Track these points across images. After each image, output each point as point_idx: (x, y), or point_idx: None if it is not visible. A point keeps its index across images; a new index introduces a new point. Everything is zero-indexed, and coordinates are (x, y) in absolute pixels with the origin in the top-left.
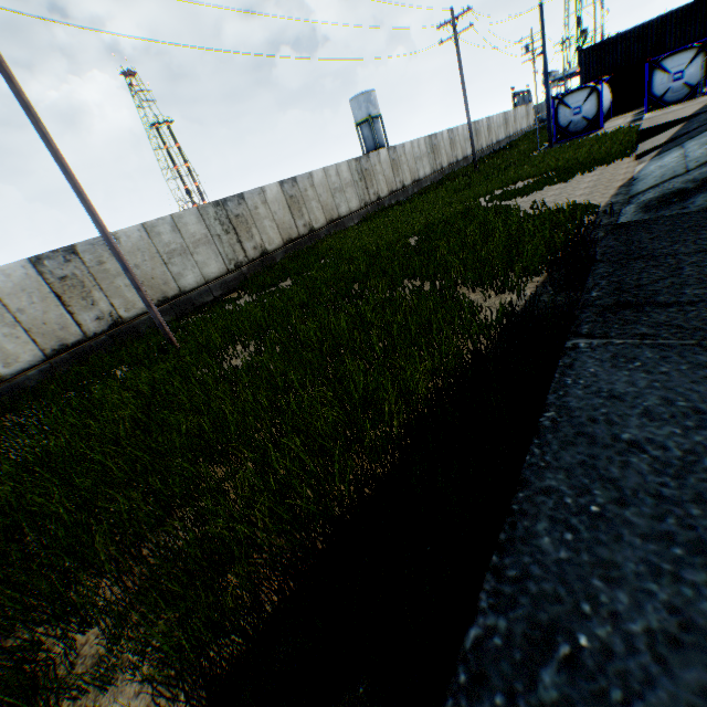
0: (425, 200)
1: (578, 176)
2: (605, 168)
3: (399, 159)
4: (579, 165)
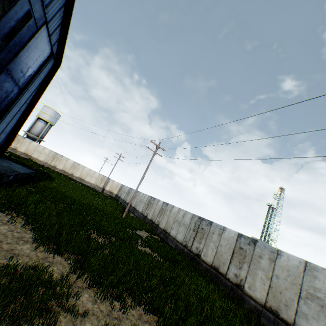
0: None
1: None
2: None
3: None
4: None
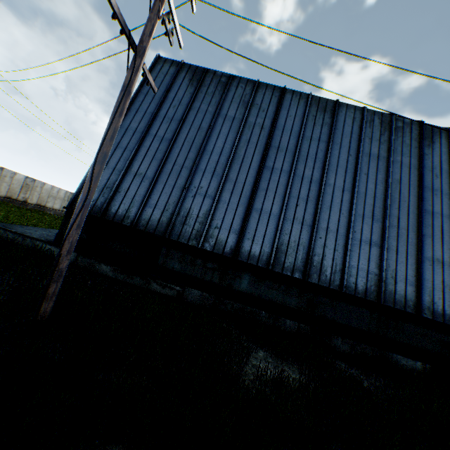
0: None
1: None
2: None
3: None
4: None
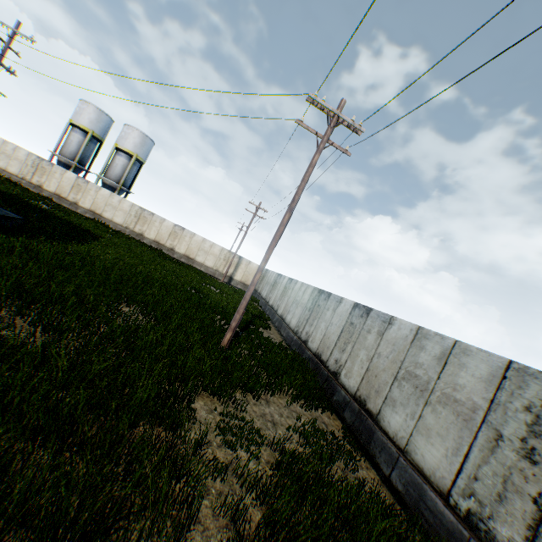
0: None
1: None
2: None
3: None
4: None
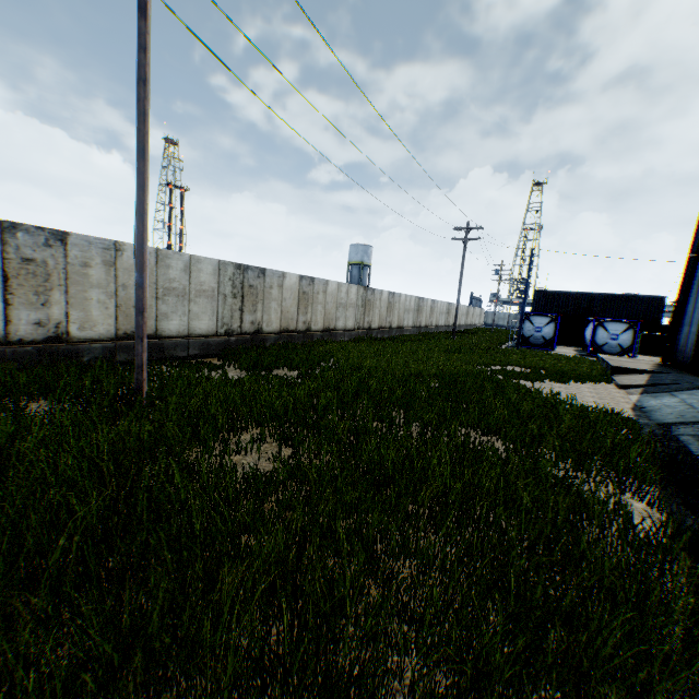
0: (420, 347)
1: (571, 382)
2: (594, 385)
3: (394, 304)
4: (567, 373)
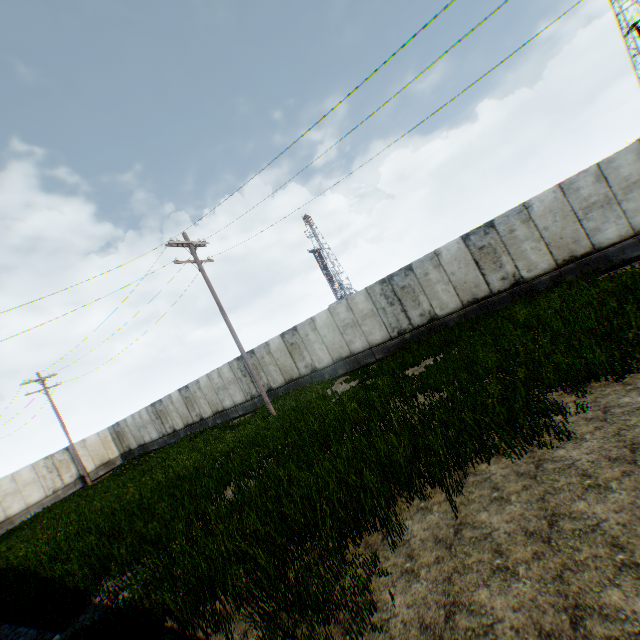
0: None
1: None
2: None
3: None
4: None
